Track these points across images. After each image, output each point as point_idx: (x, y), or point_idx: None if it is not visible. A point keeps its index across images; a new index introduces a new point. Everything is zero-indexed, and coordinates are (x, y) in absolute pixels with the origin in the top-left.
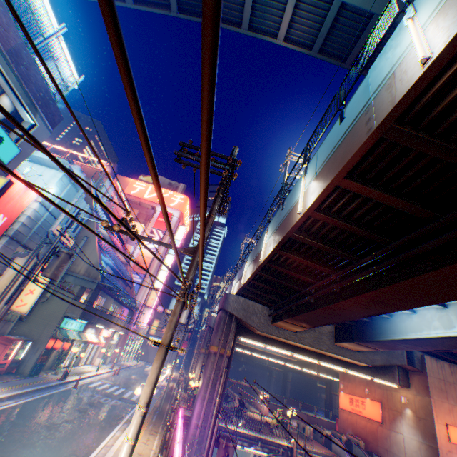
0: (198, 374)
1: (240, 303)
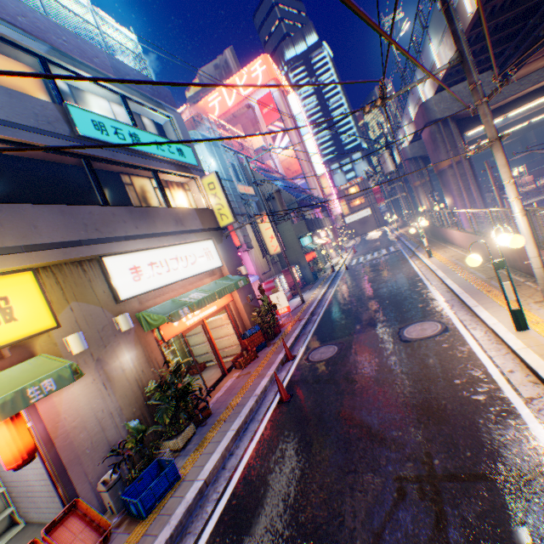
0: (426, 205)
1: (446, 99)
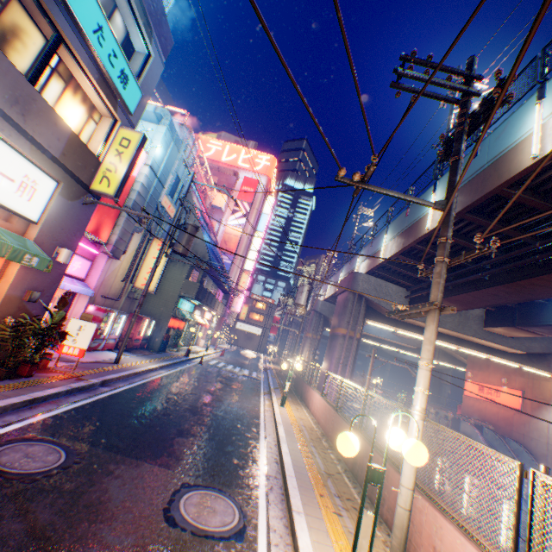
0: (305, 358)
1: (371, 283)
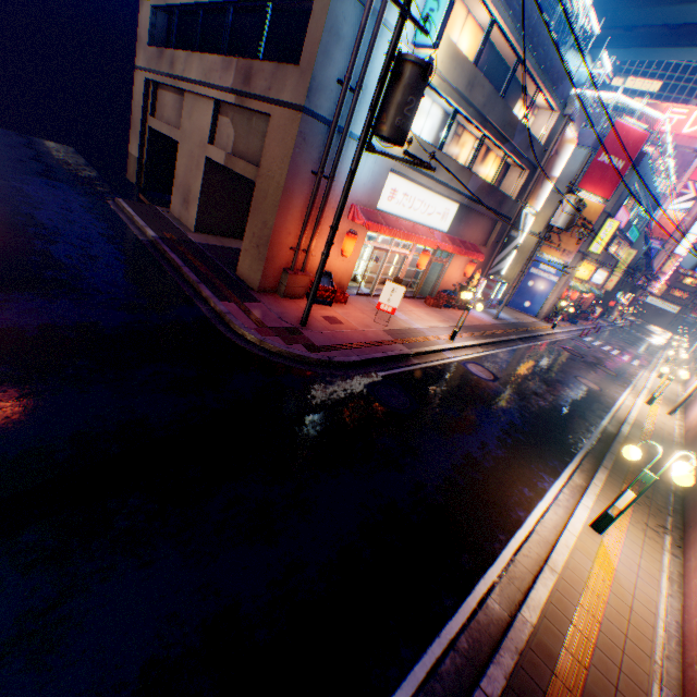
0: None
1: None
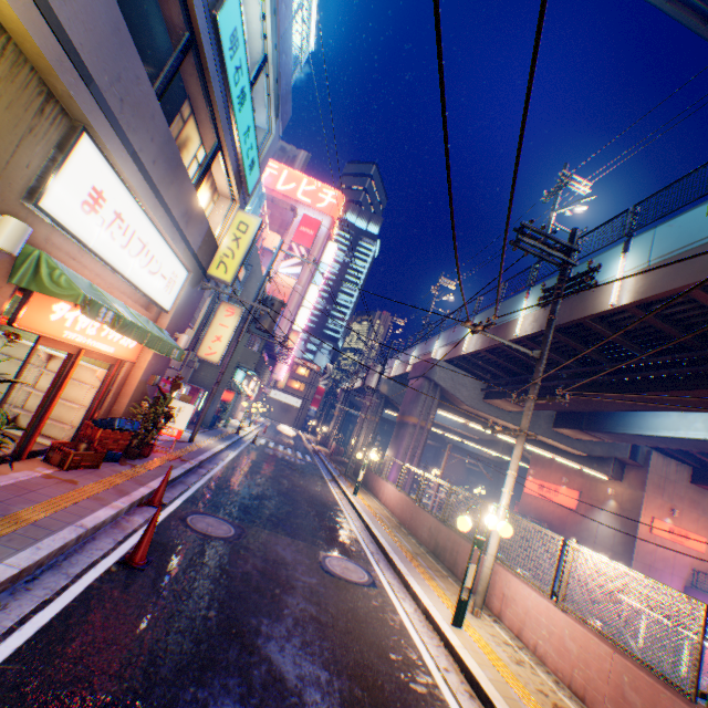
0: (360, 442)
1: (449, 372)
